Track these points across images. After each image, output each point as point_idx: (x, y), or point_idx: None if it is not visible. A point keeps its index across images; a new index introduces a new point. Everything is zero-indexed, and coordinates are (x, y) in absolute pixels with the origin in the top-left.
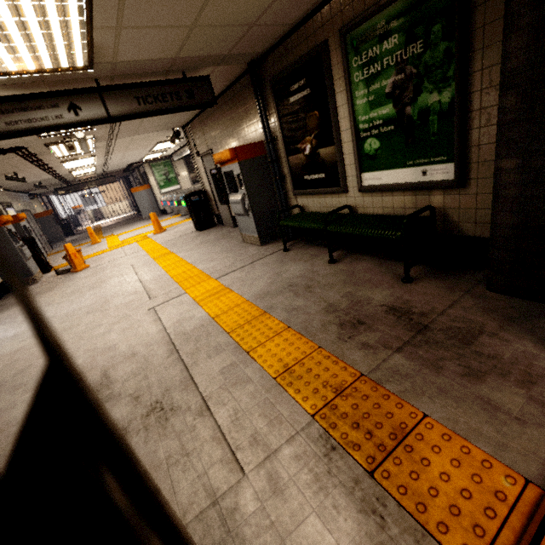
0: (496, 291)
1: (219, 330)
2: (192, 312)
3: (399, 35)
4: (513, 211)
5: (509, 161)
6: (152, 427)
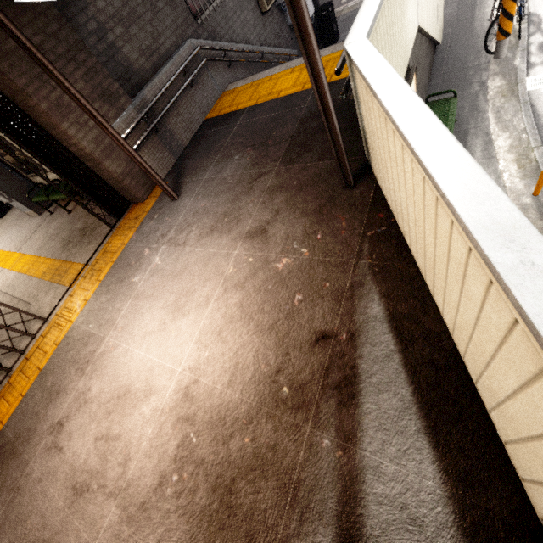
0: None
1: (21, 275)
2: (9, 276)
3: None
4: None
5: None
6: (4, 316)
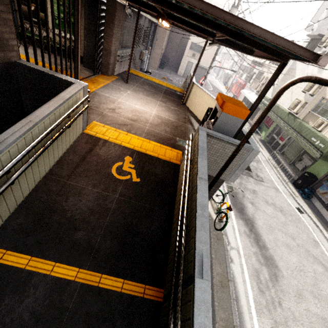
0: (84, 67)
1: None
2: None
3: (67, 1)
4: (86, 51)
5: (85, 42)
6: None
